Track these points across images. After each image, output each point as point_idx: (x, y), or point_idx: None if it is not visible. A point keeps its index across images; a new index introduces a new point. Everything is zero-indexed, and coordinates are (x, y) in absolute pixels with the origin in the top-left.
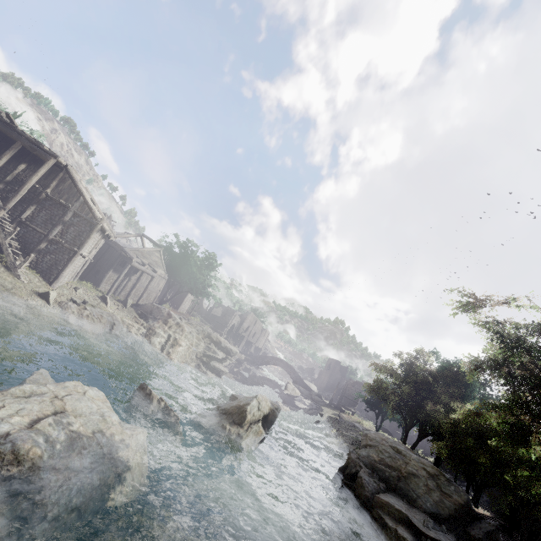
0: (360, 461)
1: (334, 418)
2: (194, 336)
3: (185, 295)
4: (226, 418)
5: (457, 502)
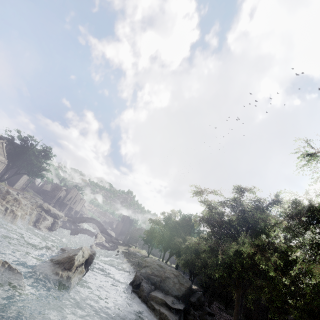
0: (142, 276)
1: (125, 251)
2: (29, 207)
3: (21, 175)
4: (58, 267)
5: (186, 287)
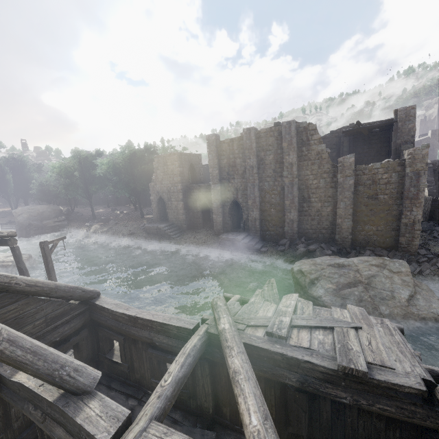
0: (25, 221)
1: None
2: None
3: None
4: None
5: (58, 210)
